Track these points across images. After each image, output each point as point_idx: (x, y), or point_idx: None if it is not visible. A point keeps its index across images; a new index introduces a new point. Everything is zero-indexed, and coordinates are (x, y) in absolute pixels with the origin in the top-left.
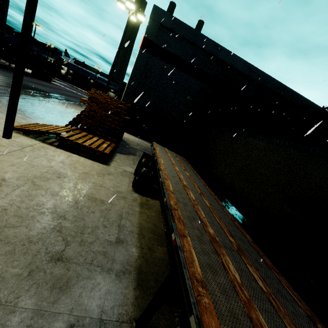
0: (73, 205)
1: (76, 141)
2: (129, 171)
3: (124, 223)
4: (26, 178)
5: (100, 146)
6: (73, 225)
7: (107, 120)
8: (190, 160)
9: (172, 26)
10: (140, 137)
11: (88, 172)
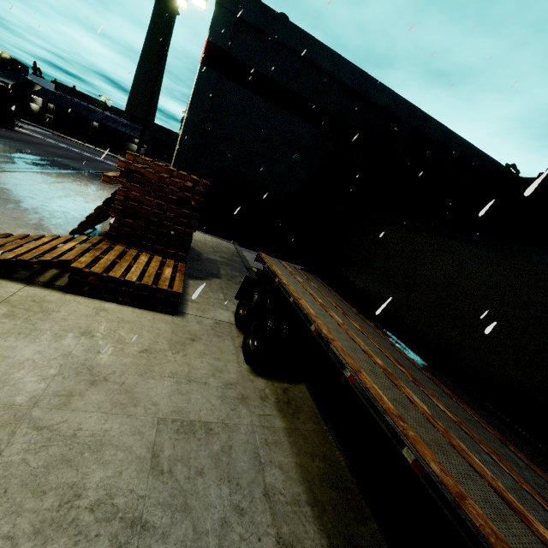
0: (150, 466)
1: (110, 273)
2: (226, 320)
3: (273, 481)
4: (11, 414)
5: (159, 274)
6: (171, 542)
7: (164, 217)
8: (315, 273)
9: (261, 22)
10: (213, 232)
11: (152, 346)
